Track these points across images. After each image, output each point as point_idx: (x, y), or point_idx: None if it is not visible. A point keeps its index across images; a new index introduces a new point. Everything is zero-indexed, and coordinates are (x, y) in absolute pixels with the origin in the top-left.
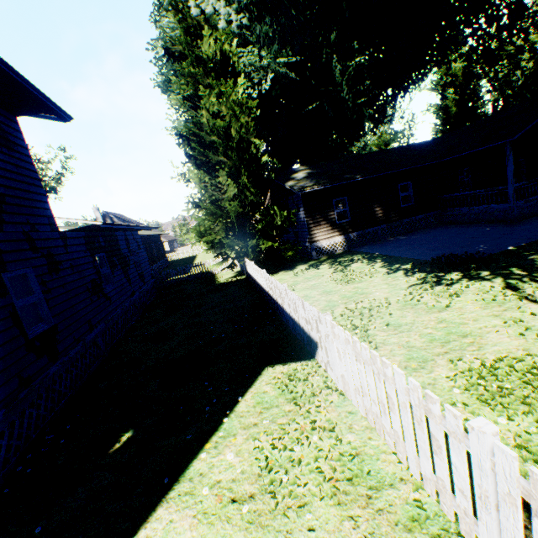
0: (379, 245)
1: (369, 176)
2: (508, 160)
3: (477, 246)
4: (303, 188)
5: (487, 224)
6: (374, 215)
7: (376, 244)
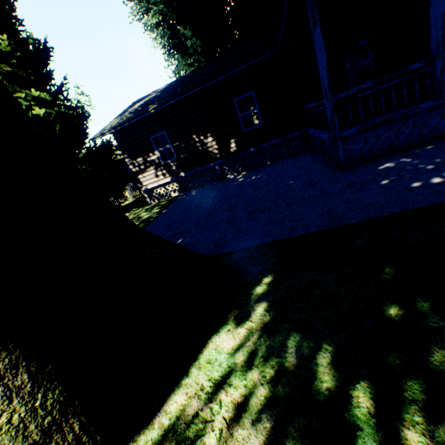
0: (199, 192)
1: (165, 105)
2: (315, 45)
3: (178, 240)
4: (97, 135)
5: (325, 163)
6: (206, 149)
7: (207, 186)
